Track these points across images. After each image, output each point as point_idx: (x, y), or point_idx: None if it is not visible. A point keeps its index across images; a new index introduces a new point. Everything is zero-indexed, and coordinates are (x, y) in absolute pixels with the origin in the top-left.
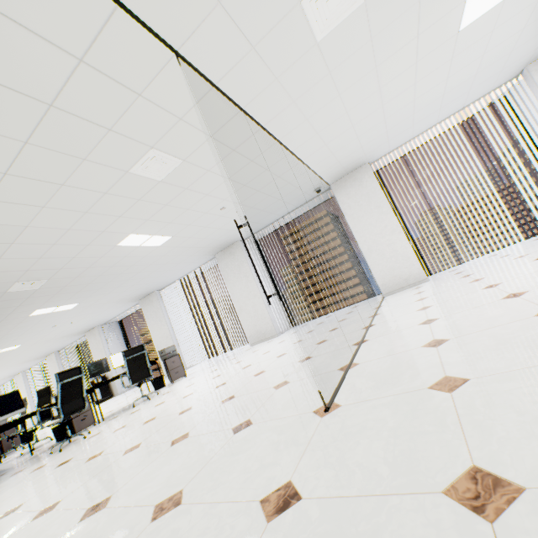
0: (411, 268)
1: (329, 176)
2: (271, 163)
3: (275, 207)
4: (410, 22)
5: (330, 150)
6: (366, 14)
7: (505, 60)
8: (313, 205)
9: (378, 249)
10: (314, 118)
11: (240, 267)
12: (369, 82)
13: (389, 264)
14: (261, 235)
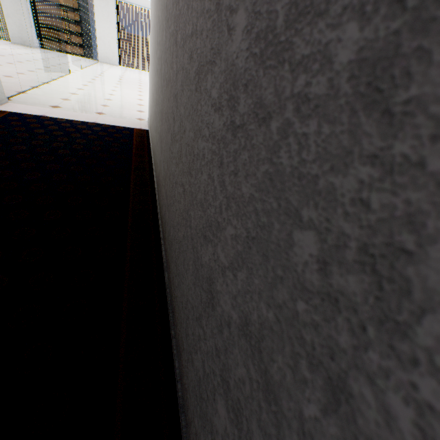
0: (114, 58)
1: None
2: None
3: None
4: None
5: None
6: None
7: None
8: None
9: (104, 41)
10: None
11: None
12: None
13: (106, 50)
14: None
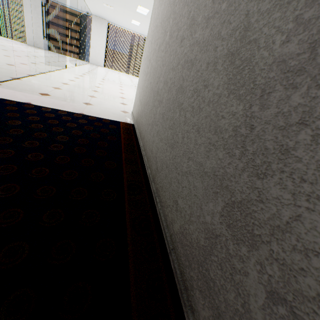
0: (101, 61)
1: (94, 14)
2: (79, 1)
3: (69, 3)
4: (122, 16)
5: (98, 12)
6: (114, 10)
7: (143, 32)
8: (82, 12)
9: (95, 49)
10: (97, 7)
11: (36, 8)
12: (112, 14)
13: (96, 56)
14: (52, 1)
